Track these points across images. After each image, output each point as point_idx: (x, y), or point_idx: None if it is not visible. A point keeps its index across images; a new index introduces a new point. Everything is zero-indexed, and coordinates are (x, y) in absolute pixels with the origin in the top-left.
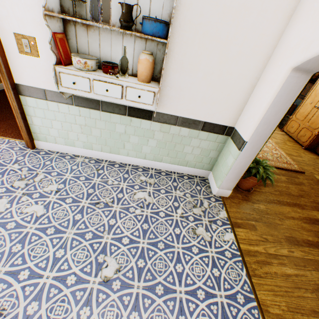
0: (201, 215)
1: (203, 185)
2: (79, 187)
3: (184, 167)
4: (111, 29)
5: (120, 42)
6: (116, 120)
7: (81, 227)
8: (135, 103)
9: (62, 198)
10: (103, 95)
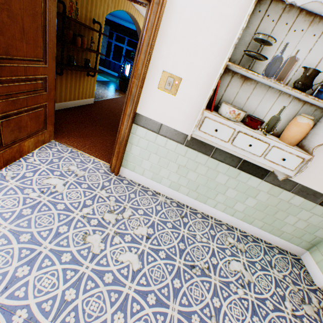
0: (316, 319)
1: (299, 267)
2: (168, 236)
3: (275, 236)
4: (292, 90)
5: (273, 100)
6: (221, 169)
7: (184, 302)
8: (272, 164)
9: (154, 248)
10: (241, 148)
